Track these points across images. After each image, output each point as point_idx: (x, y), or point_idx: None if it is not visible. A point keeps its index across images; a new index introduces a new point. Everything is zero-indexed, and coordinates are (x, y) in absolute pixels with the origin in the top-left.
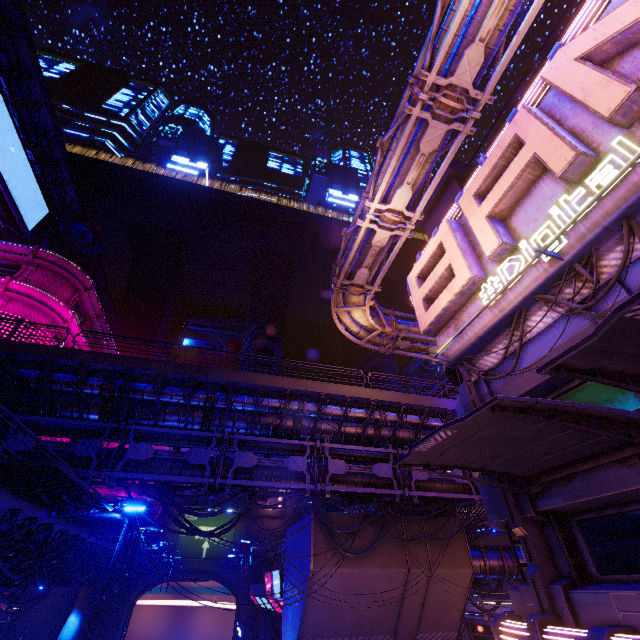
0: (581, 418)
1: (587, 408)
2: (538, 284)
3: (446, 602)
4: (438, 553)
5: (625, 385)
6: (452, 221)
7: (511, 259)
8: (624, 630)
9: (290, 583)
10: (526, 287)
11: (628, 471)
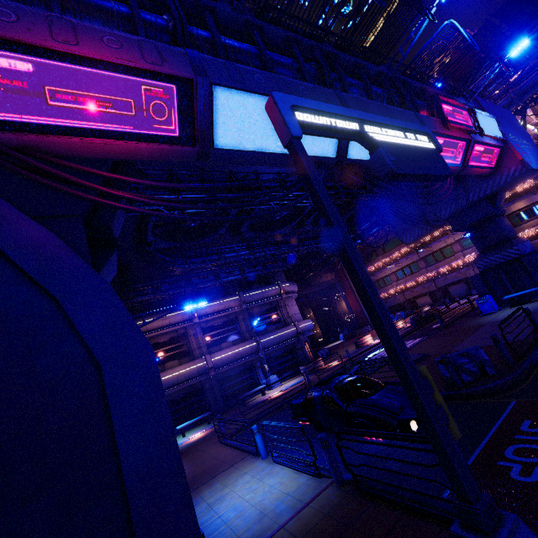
0: None
1: None
2: None
3: None
4: None
5: None
6: None
7: None
8: None
9: (514, 134)
10: None
11: None
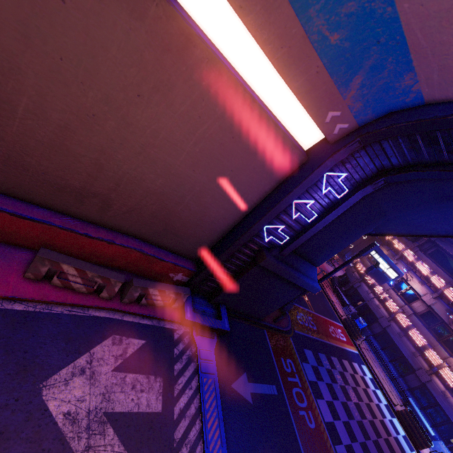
0: None
1: None
2: None
3: None
4: None
5: None
6: None
7: None
8: (422, 261)
9: None
10: None
11: None
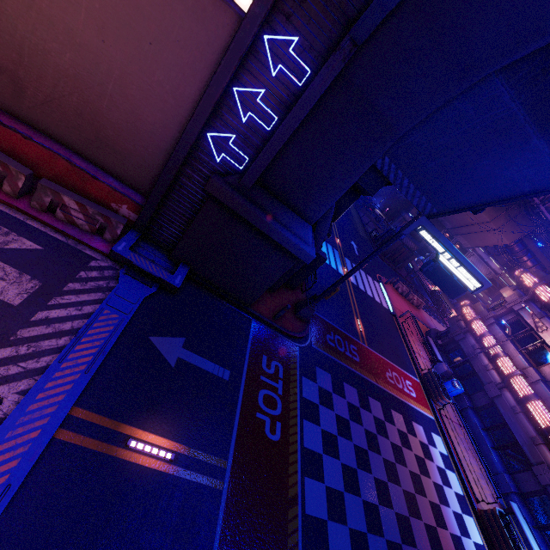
0: None
1: None
2: None
3: (483, 239)
4: (507, 228)
5: None
6: None
7: None
8: None
9: None
10: None
11: None
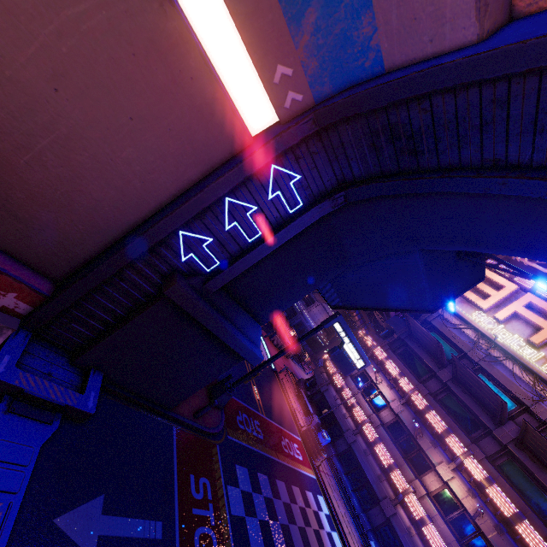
0: (441, 354)
1: (444, 356)
2: (484, 333)
3: None
4: None
5: (453, 365)
6: (518, 289)
7: (495, 322)
8: (392, 361)
9: None
10: (482, 330)
11: (429, 359)
